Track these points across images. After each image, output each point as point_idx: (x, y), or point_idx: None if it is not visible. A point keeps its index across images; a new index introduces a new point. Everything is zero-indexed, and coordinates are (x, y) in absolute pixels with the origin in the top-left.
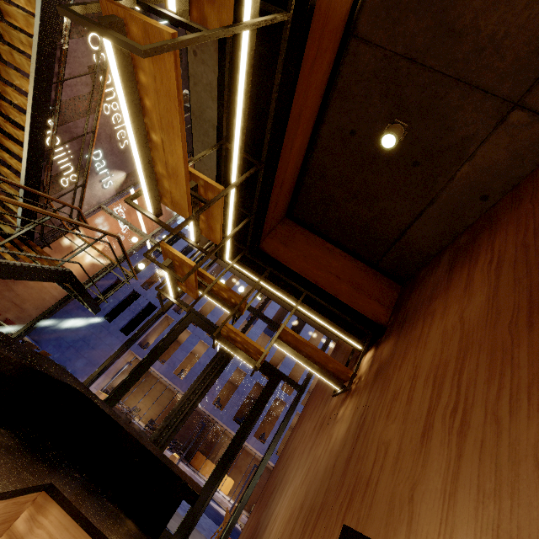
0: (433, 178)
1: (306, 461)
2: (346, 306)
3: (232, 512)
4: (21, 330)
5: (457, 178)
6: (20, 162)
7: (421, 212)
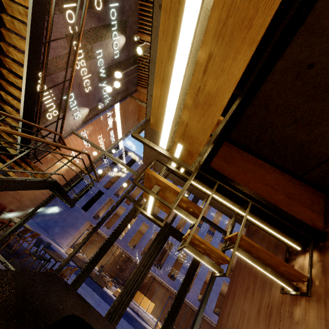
0: None
1: None
2: (288, 214)
3: (155, 328)
4: (20, 221)
5: None
6: (19, 102)
7: None
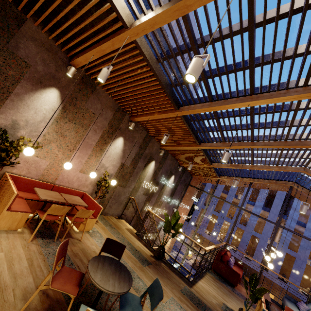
0: None
1: None
2: None
3: None
4: None
5: None
6: None
7: None
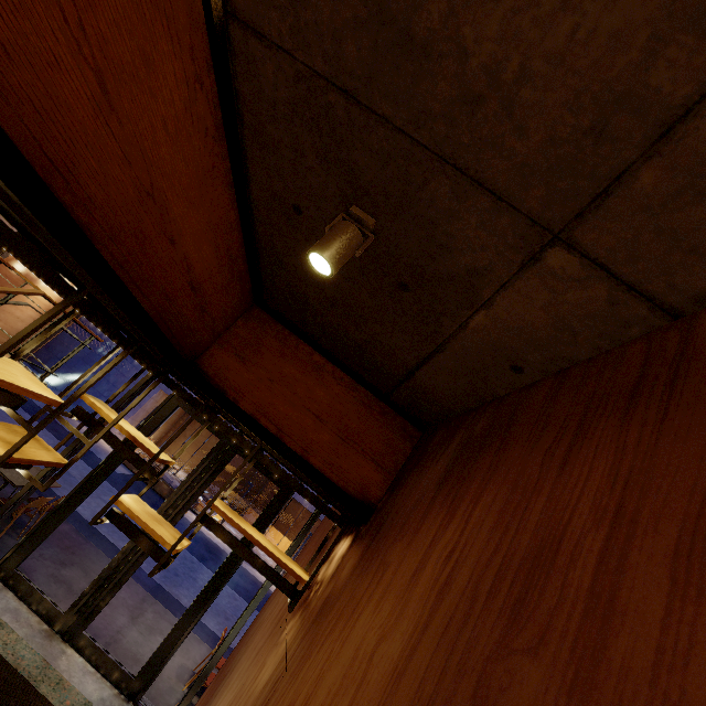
0: (435, 317)
1: (244, 675)
2: (317, 473)
3: None
4: None
5: (471, 327)
6: None
7: (429, 356)
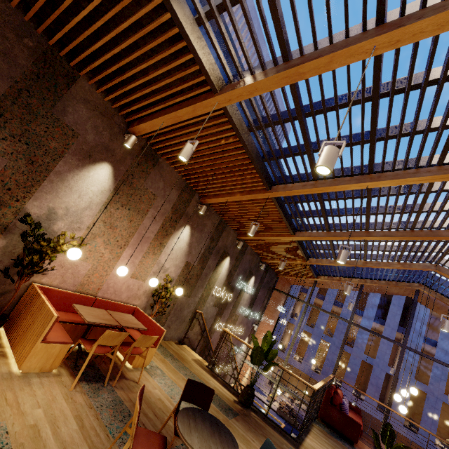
0: None
1: None
2: None
3: None
4: None
5: None
6: None
7: None
